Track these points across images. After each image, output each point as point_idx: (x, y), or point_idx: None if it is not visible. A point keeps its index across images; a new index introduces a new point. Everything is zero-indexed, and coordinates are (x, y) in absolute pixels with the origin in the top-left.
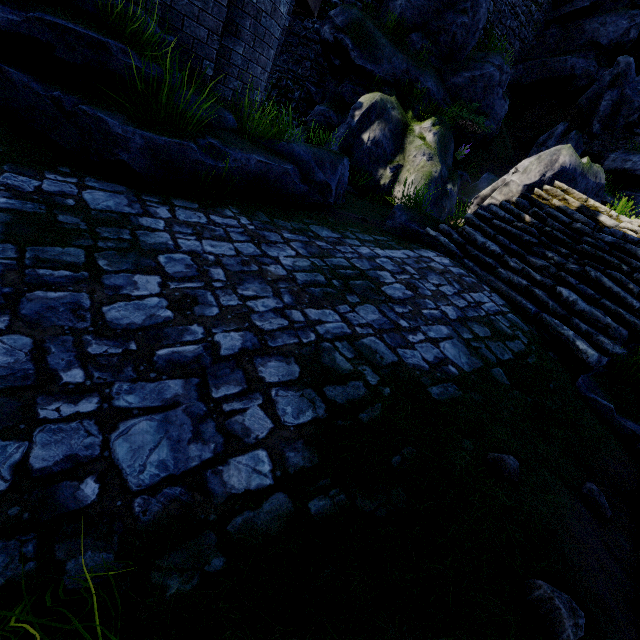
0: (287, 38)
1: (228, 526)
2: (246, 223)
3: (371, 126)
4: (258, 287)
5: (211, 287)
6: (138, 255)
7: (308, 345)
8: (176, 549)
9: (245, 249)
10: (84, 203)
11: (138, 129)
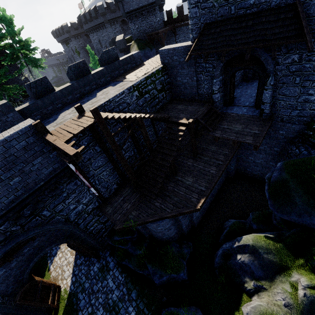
0: (282, 150)
1: (76, 314)
2: (122, 280)
3: (243, 254)
4: (104, 296)
5: (102, 291)
6: (104, 279)
7: (94, 311)
8: (76, 311)
9: (113, 287)
10: (109, 265)
11: (116, 257)
